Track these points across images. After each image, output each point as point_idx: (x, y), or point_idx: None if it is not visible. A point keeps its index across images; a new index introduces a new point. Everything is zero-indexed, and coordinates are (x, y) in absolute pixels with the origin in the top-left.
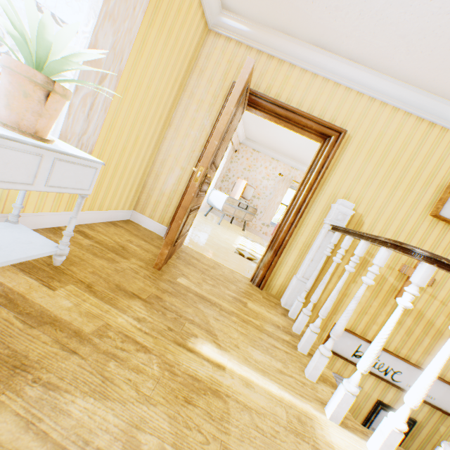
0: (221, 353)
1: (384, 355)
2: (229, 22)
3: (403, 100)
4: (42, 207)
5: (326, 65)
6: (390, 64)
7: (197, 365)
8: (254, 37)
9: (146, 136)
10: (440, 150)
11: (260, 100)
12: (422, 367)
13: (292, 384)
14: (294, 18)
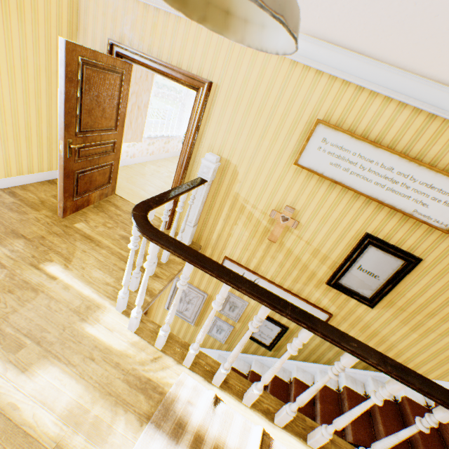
0: (63, 271)
1: (262, 281)
2: None
3: None
4: None
5: None
6: None
7: (35, 276)
8: None
9: (50, 107)
10: (303, 93)
11: (135, 56)
12: (292, 292)
13: (108, 291)
14: None
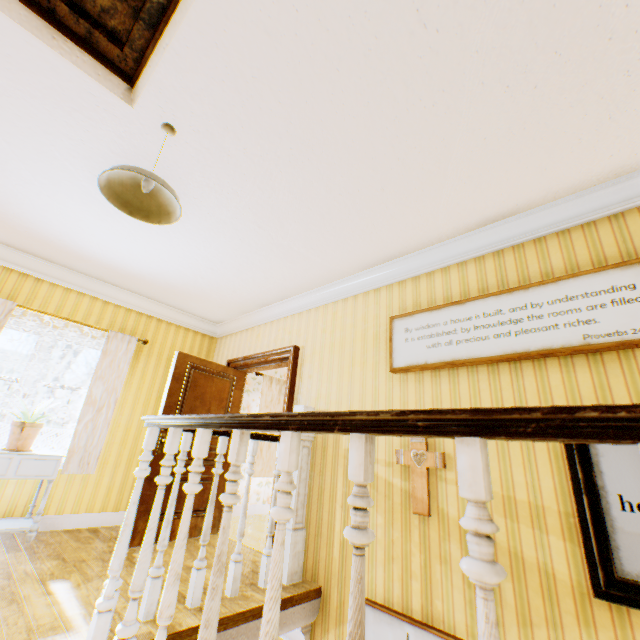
0: (69, 588)
1: None
2: (223, 327)
3: (325, 297)
4: (64, 510)
5: (273, 312)
6: (293, 288)
7: (30, 589)
8: (236, 326)
9: None
10: (371, 310)
11: (243, 361)
12: None
13: None
14: (236, 306)
